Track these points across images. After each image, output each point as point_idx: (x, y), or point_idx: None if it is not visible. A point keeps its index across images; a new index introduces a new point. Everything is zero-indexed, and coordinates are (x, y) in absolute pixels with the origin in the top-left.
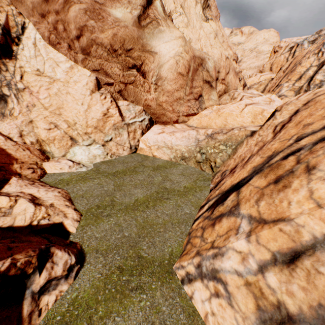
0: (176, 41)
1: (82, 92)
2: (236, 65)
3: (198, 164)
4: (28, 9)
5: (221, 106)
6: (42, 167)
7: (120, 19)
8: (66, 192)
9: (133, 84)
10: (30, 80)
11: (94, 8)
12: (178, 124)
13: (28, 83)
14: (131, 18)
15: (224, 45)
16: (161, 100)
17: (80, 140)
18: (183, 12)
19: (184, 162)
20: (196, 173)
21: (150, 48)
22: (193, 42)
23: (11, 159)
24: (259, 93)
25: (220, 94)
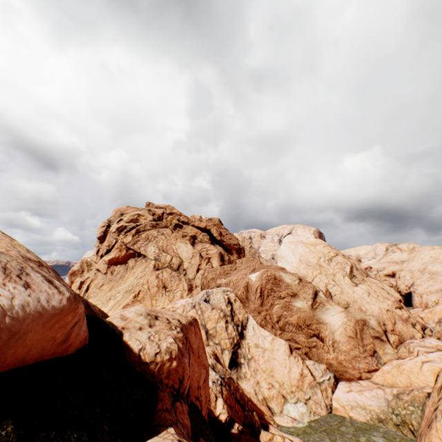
0: (340, 314)
1: (283, 357)
2: (401, 310)
3: (397, 427)
4: (250, 309)
5: (399, 361)
6: (274, 420)
7: (300, 307)
8: (301, 439)
9: (315, 347)
10: (253, 351)
11: (285, 305)
12: (362, 380)
13: (252, 353)
14: (306, 305)
15: (380, 298)
16: (340, 358)
17: (289, 397)
18: (335, 283)
19: (382, 424)
20: (398, 436)
21: (321, 320)
22: (350, 304)
23: (261, 411)
24: (438, 343)
25: (395, 344)
